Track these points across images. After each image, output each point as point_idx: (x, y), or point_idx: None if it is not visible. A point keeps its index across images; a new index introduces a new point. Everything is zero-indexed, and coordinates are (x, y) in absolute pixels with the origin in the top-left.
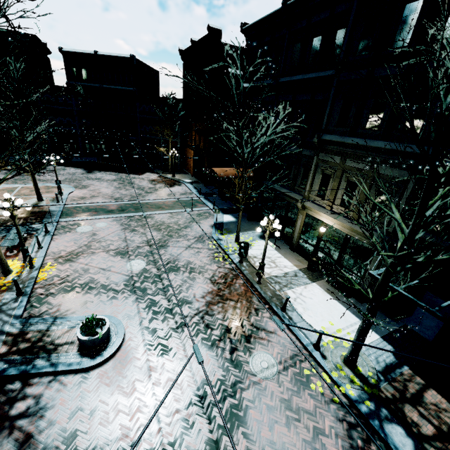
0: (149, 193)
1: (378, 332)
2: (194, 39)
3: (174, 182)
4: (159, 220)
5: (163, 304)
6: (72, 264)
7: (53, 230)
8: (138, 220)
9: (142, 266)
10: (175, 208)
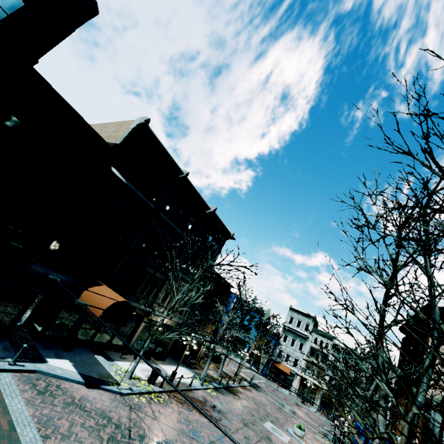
0: None
1: (179, 365)
2: None
3: None
4: None
5: (228, 439)
6: None
7: None
8: None
9: None
10: (4, 427)
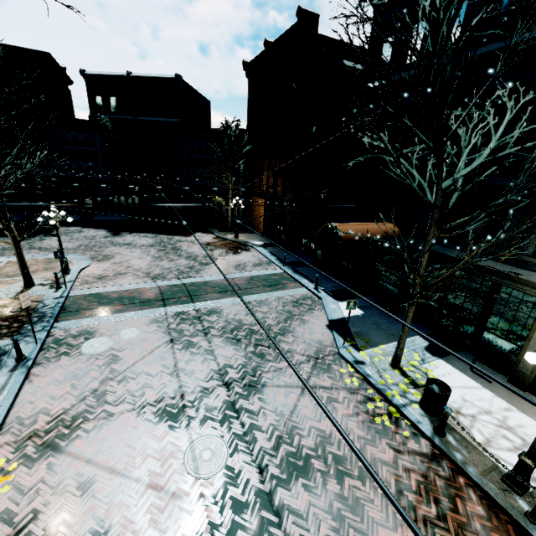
0: (205, 264)
1: None
2: (269, 39)
3: (239, 245)
4: (231, 318)
5: None
6: (55, 462)
7: (34, 354)
8: (194, 319)
9: (221, 458)
10: (252, 291)
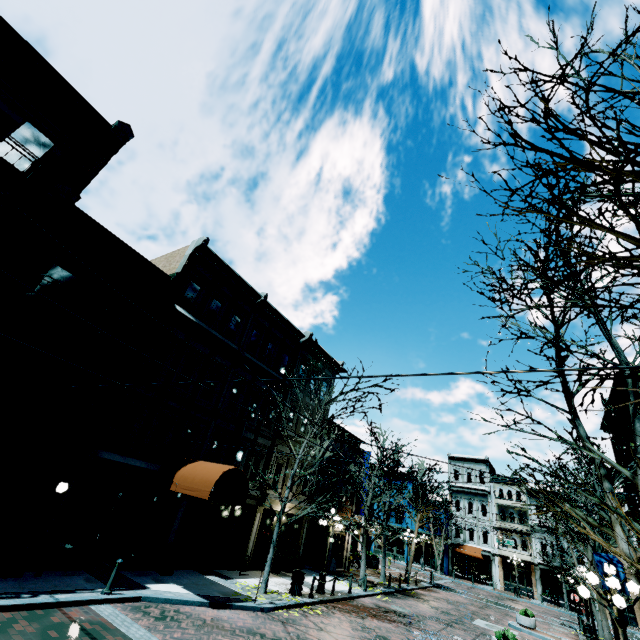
0: None
1: None
2: None
3: None
4: None
5: None
6: None
7: None
8: None
9: None
10: None
